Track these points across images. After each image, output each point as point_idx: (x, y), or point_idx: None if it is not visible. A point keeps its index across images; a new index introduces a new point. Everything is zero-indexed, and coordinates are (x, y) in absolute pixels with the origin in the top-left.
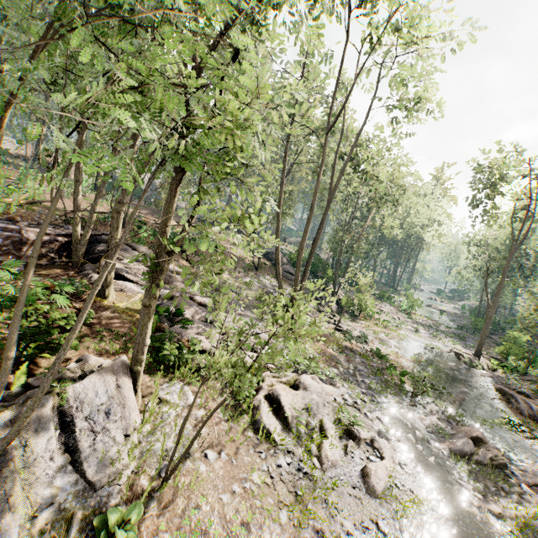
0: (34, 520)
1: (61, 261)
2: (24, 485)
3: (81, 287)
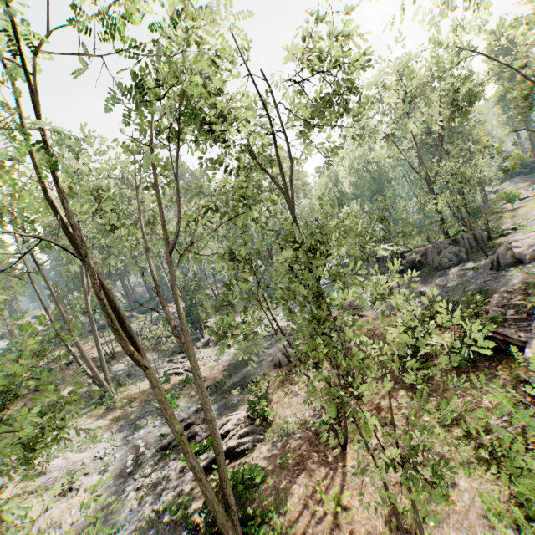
0: None
1: None
2: None
3: None
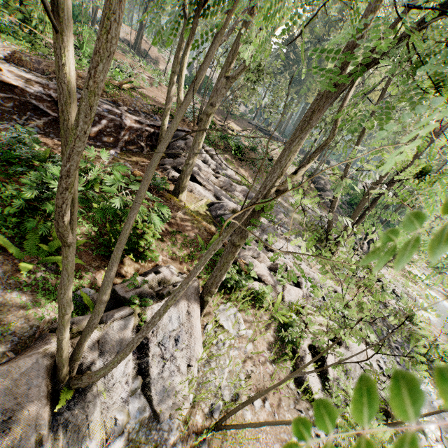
0: (106, 445)
1: (147, 150)
2: (102, 408)
3: (162, 185)
